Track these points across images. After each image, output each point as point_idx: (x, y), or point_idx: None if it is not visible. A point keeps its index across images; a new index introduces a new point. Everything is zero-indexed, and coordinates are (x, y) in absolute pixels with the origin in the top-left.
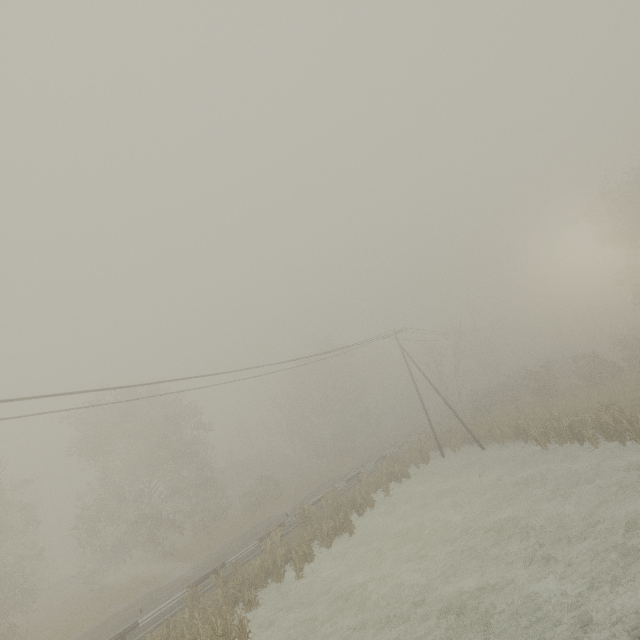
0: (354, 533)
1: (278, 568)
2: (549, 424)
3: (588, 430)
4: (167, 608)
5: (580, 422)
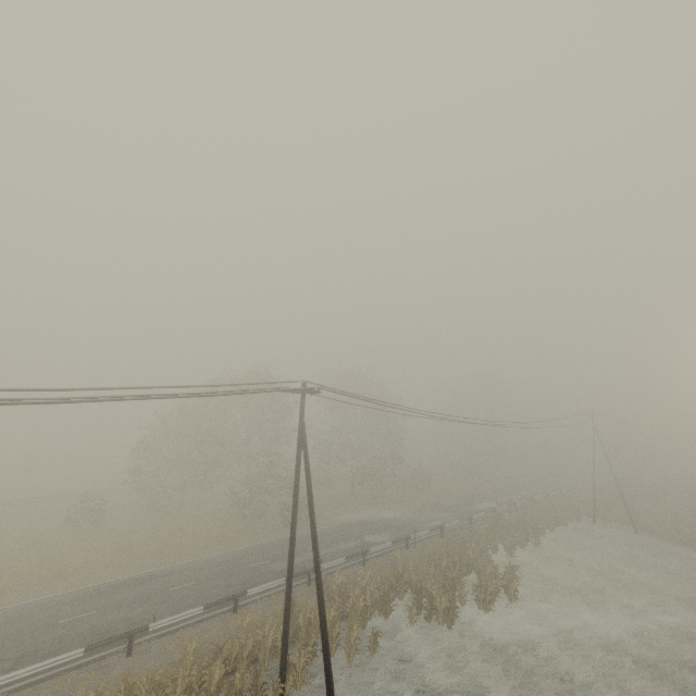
0: (539, 547)
1: (496, 545)
2: None
3: None
4: (412, 534)
5: None
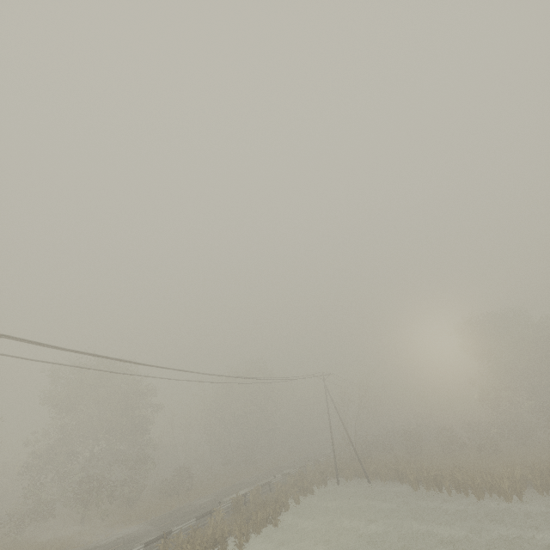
0: (278, 526)
1: (225, 540)
2: (421, 472)
3: (446, 481)
4: None
5: (441, 475)
